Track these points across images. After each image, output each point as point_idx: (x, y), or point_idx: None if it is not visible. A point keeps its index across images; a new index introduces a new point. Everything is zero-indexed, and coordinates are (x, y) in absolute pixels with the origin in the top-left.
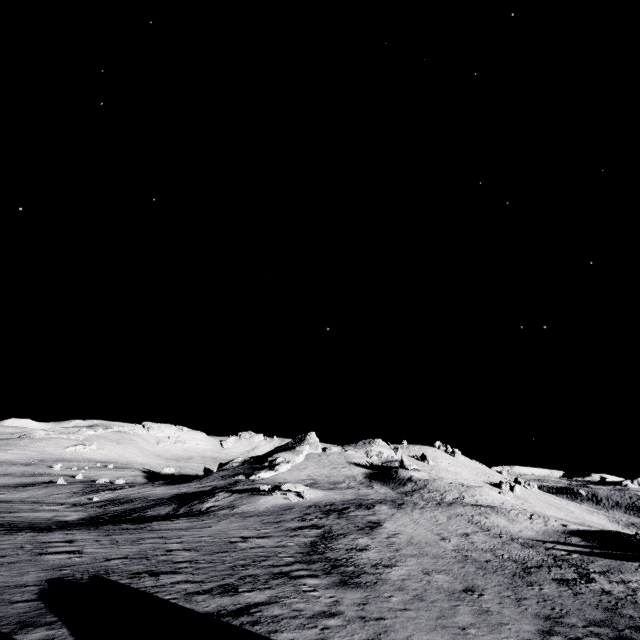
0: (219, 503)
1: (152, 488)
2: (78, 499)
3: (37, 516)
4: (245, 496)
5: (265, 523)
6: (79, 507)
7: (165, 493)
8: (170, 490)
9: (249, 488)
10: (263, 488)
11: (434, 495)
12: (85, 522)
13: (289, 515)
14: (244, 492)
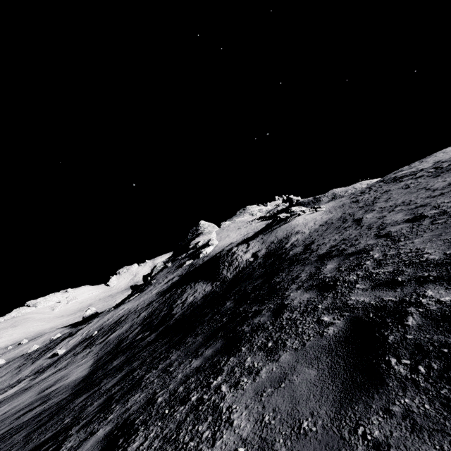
0: (254, 250)
1: (115, 310)
2: (34, 366)
3: (4, 414)
4: (264, 237)
5: (447, 173)
6: (52, 367)
7: (143, 301)
8: (141, 299)
9: (240, 242)
10: (284, 215)
11: (353, 190)
12: (144, 349)
13: (397, 186)
14: (254, 237)
